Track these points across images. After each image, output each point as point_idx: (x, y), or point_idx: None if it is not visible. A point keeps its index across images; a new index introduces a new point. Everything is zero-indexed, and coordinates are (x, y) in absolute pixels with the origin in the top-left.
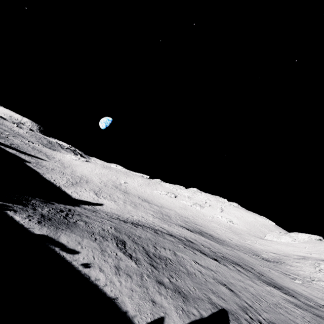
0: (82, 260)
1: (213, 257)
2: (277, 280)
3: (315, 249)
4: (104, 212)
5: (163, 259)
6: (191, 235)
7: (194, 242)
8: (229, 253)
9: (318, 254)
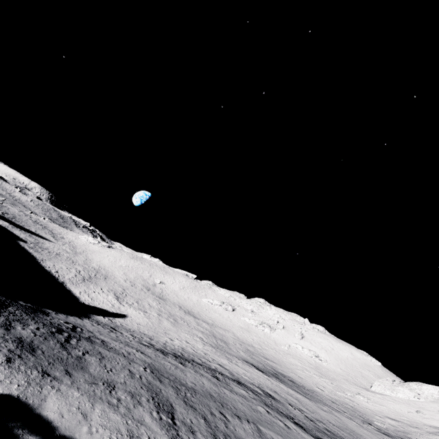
0: None
1: (316, 434)
2: None
3: None
4: (127, 331)
5: None
6: (265, 380)
7: (276, 398)
8: (331, 420)
9: None
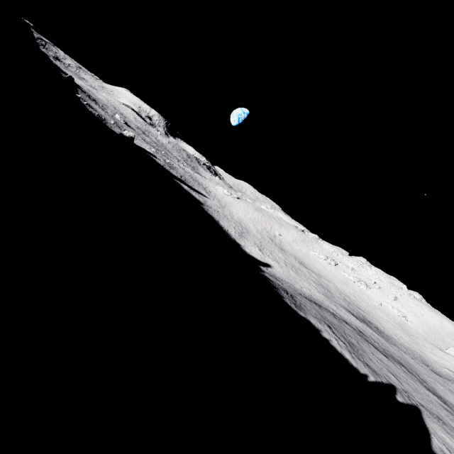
0: (326, 337)
1: (383, 353)
2: (439, 391)
3: None
4: (281, 280)
5: (354, 346)
6: (358, 323)
7: (365, 334)
8: (395, 353)
9: None
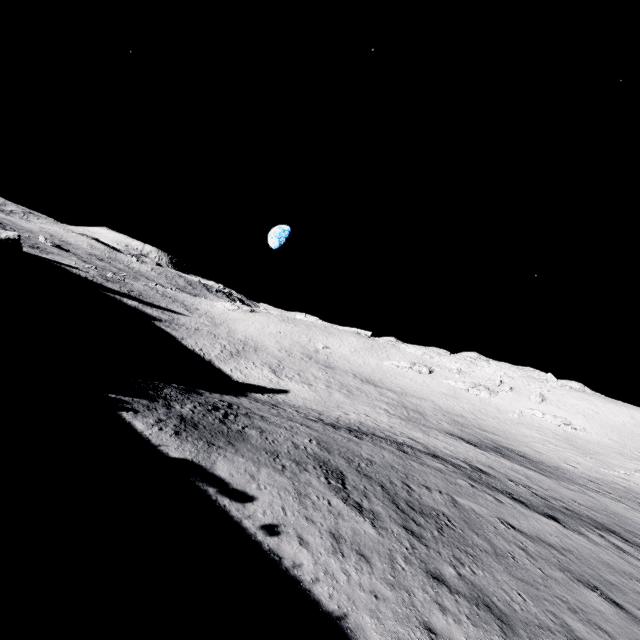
0: (261, 518)
1: (544, 510)
2: None
3: None
4: (291, 407)
5: (430, 517)
6: (477, 454)
7: (489, 473)
8: (578, 500)
9: None
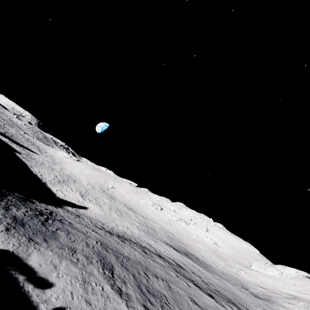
0: (54, 302)
1: (207, 291)
2: None
3: (305, 288)
4: (87, 218)
5: (158, 297)
6: (178, 256)
7: (184, 268)
8: (219, 284)
9: (309, 295)
